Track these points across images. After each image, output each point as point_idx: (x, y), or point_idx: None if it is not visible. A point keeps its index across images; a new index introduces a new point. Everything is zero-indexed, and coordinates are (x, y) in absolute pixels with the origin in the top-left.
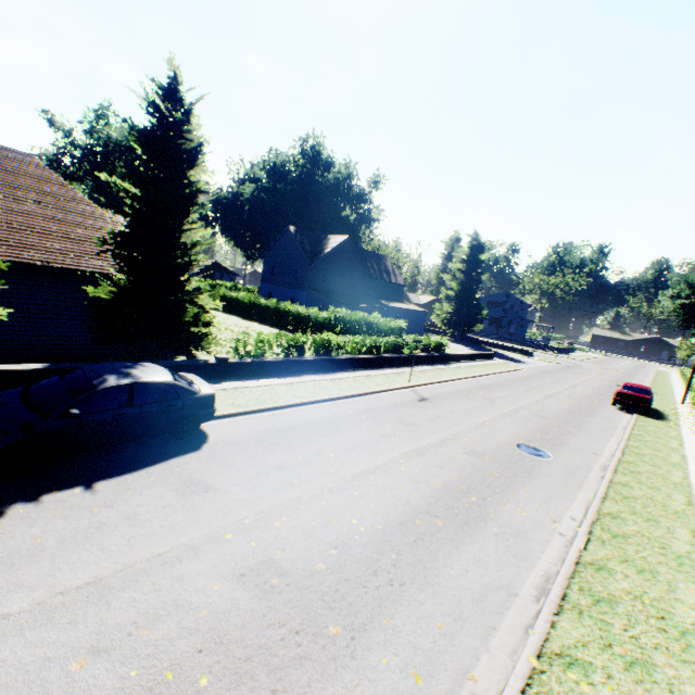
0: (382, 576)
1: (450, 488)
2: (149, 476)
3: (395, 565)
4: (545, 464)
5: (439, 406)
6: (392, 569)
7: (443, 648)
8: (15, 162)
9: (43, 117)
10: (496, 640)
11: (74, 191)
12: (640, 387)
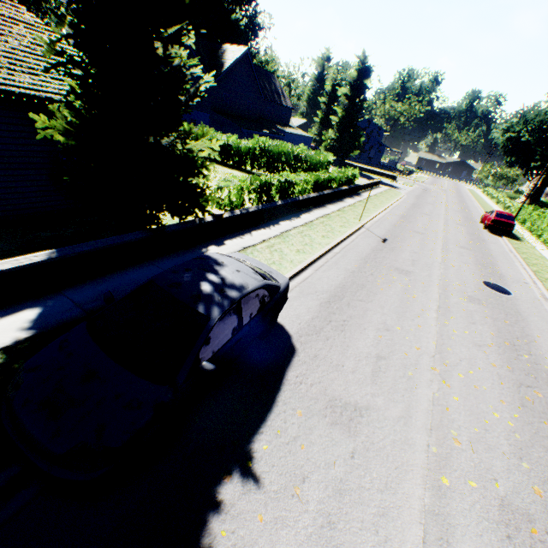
0: None
1: (501, 347)
2: (292, 409)
3: None
4: (516, 302)
5: (401, 247)
6: None
7: None
8: None
9: None
10: None
11: None
12: (508, 215)
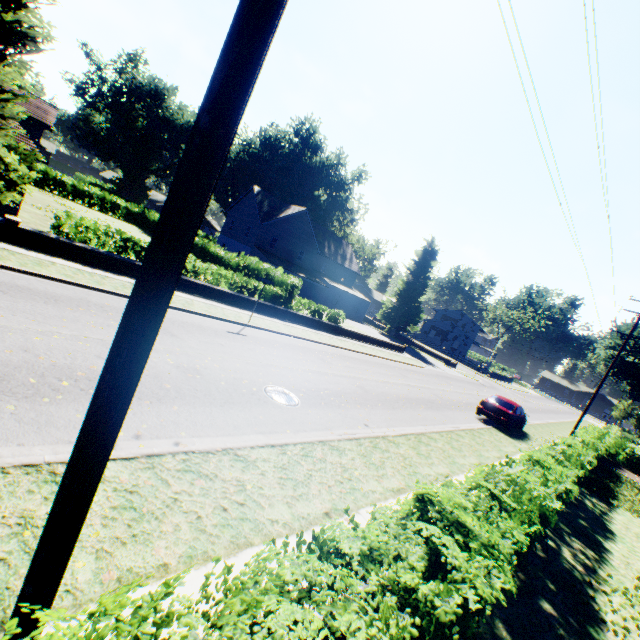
0: None
1: (57, 367)
2: None
3: None
4: (270, 406)
5: (244, 341)
6: None
7: None
8: None
9: (82, 49)
10: None
11: None
12: (508, 401)
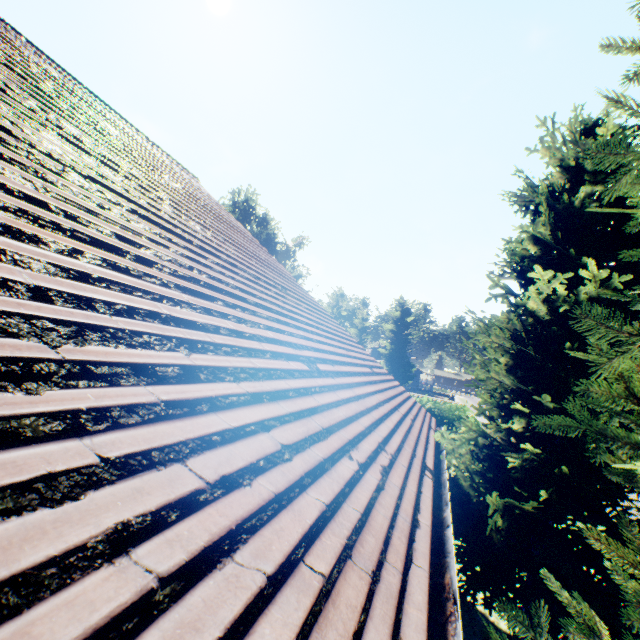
0: None
1: None
2: None
3: None
4: None
5: None
6: None
7: None
8: (193, 187)
9: None
10: None
11: (272, 258)
12: None
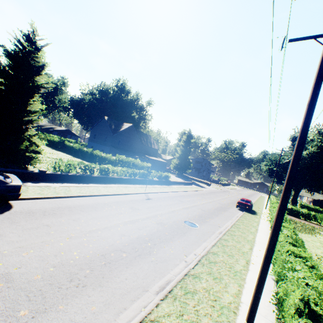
0: (74, 282)
1: (140, 238)
2: None
3: (86, 276)
4: (194, 230)
5: (155, 202)
6: (83, 278)
7: (88, 321)
8: None
9: None
10: (123, 315)
11: None
12: (247, 200)
